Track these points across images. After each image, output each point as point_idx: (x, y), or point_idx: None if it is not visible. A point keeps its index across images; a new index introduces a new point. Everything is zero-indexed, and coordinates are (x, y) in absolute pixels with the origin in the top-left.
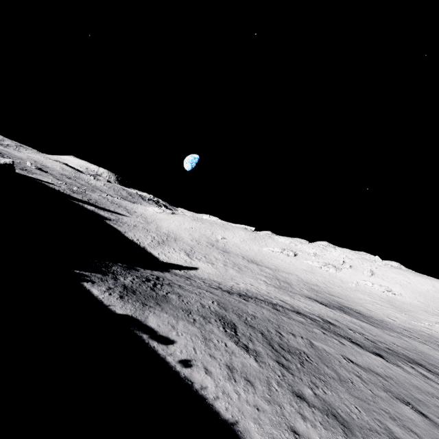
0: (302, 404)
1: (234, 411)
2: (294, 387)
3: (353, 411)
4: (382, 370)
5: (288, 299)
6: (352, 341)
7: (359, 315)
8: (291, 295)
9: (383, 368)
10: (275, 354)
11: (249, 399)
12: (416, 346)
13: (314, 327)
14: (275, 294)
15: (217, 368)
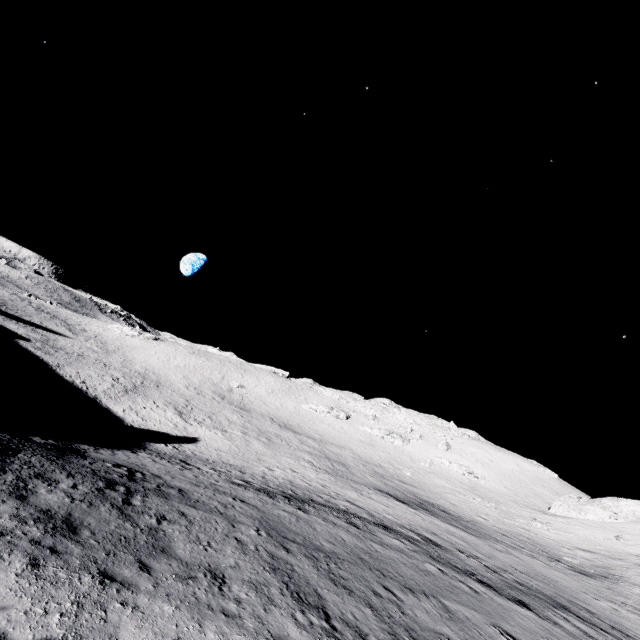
0: None
1: None
2: None
3: None
4: None
5: (356, 497)
6: (480, 581)
7: (447, 515)
8: (355, 487)
9: (547, 636)
10: None
11: None
12: (532, 566)
13: (423, 559)
14: (334, 488)
15: None
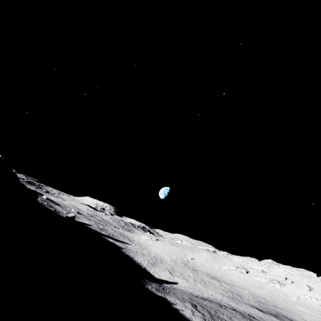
0: None
1: None
2: None
3: None
4: None
5: (233, 304)
6: None
7: None
8: (237, 302)
9: None
10: (210, 315)
11: (198, 320)
12: None
13: (238, 315)
14: (226, 301)
15: (189, 313)
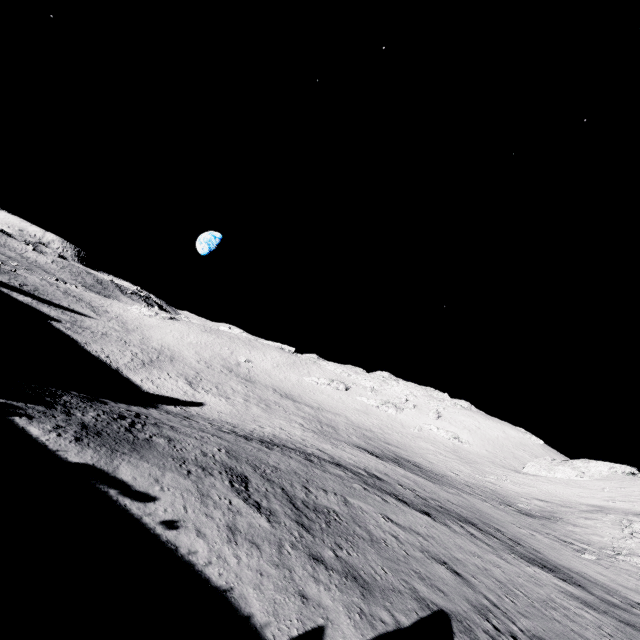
0: (318, 567)
1: (230, 577)
2: (312, 549)
3: (378, 573)
4: (425, 529)
5: (329, 448)
6: (398, 499)
7: (417, 468)
8: (334, 443)
9: (427, 527)
10: (295, 513)
11: (252, 564)
12: (474, 504)
13: (355, 482)
14: (312, 442)
15: (215, 529)
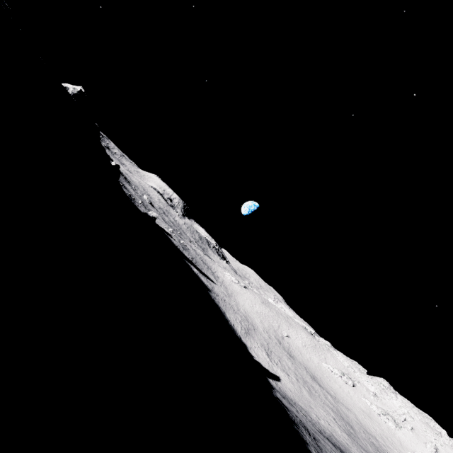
0: None
1: None
2: None
3: None
4: None
5: None
6: None
7: None
8: (363, 452)
9: None
10: None
11: None
12: None
13: None
14: (353, 449)
15: None
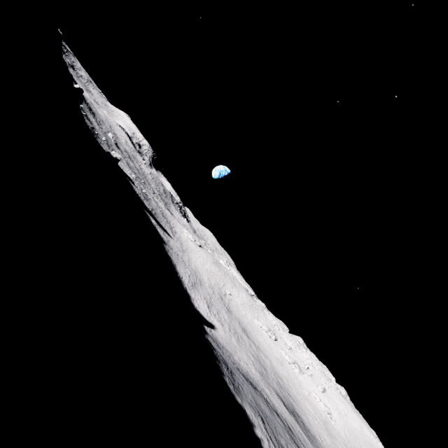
0: None
1: None
2: None
3: None
4: None
5: (269, 393)
6: None
7: (303, 425)
8: (269, 387)
9: None
10: (278, 446)
11: None
12: None
13: (286, 432)
14: (261, 384)
15: (268, 446)
